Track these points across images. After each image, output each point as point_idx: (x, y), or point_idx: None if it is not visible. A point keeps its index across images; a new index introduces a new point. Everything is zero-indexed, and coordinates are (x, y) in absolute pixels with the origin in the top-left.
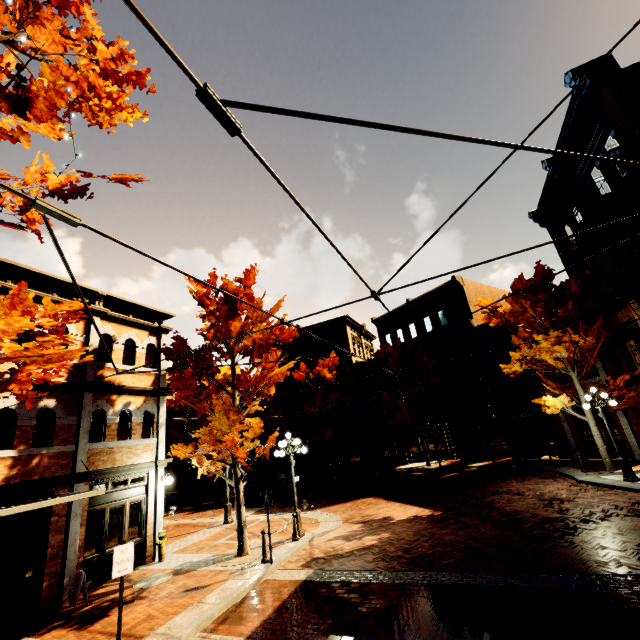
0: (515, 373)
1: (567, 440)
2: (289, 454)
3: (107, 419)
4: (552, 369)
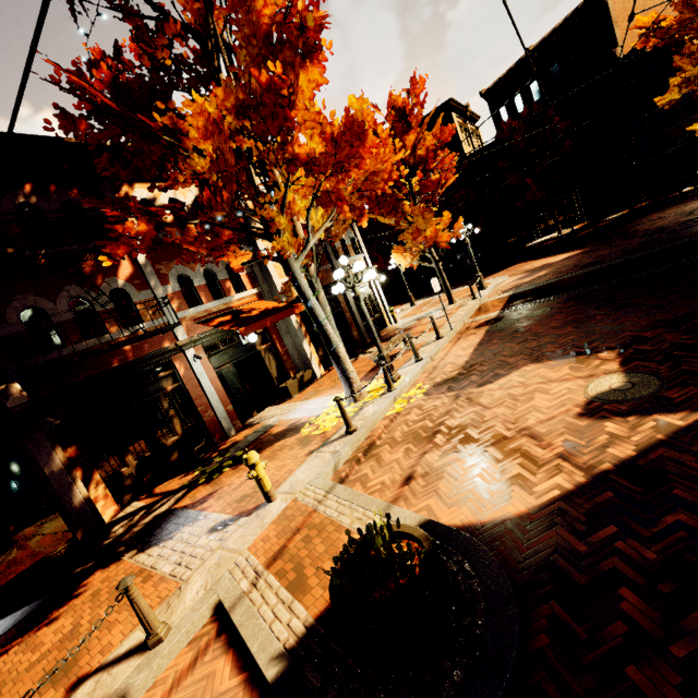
0: (671, 103)
1: None
2: (465, 237)
3: (335, 245)
4: None
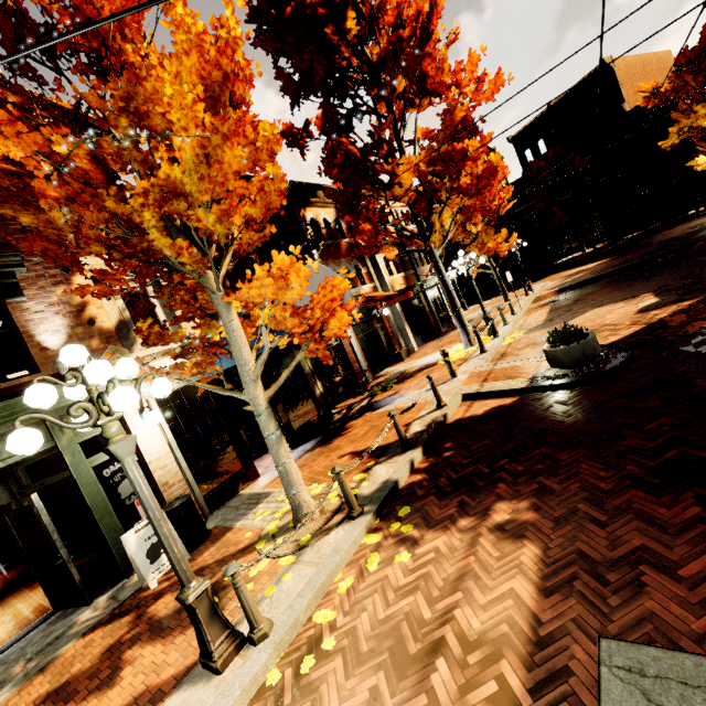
0: (672, 146)
1: None
2: (515, 250)
3: (415, 257)
4: None
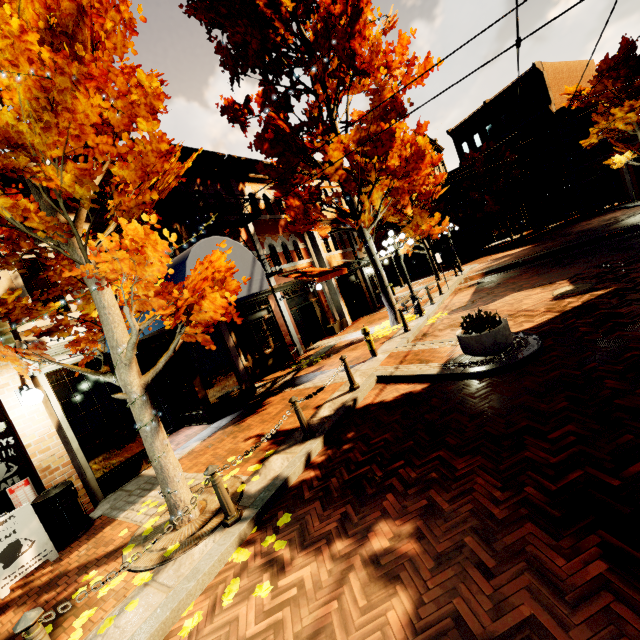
0: (591, 145)
1: (626, 188)
2: (447, 233)
3: (354, 235)
4: (622, 133)
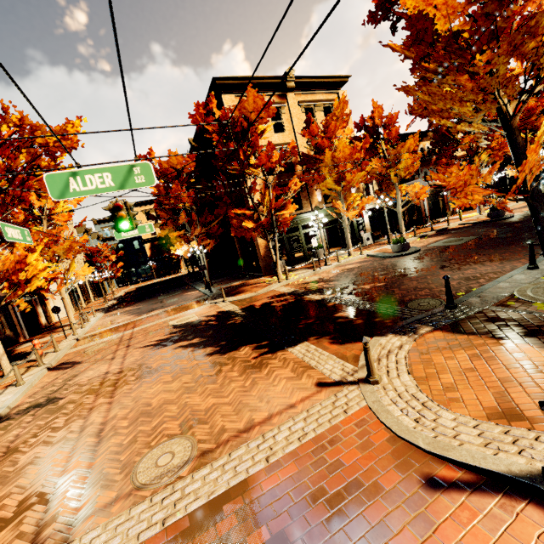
0: None
1: None
2: None
3: None
4: None
